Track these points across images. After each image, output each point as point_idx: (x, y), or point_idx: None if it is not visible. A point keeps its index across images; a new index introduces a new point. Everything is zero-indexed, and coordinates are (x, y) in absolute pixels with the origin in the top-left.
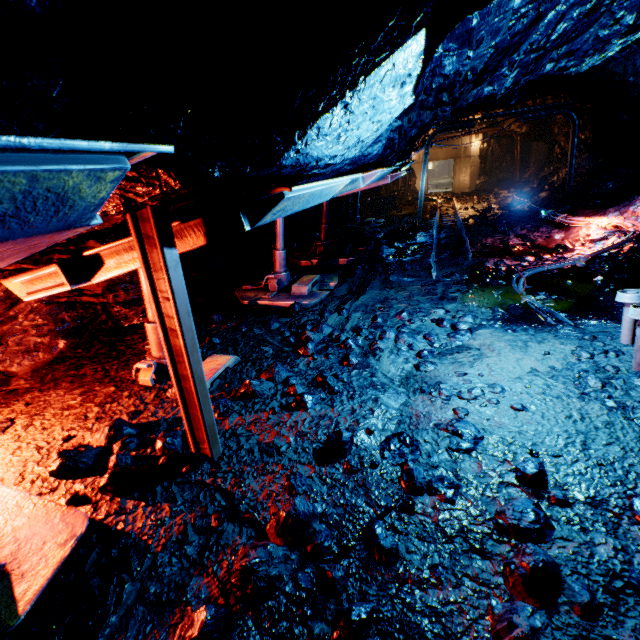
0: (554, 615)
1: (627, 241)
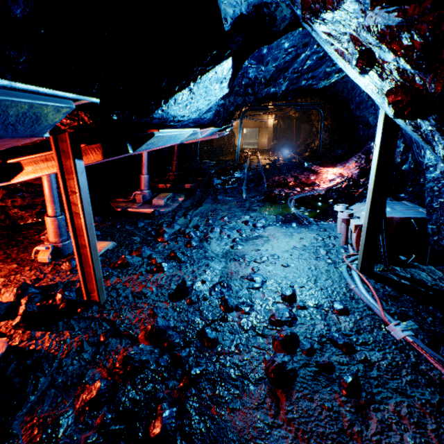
0: (294, 356)
1: (344, 181)
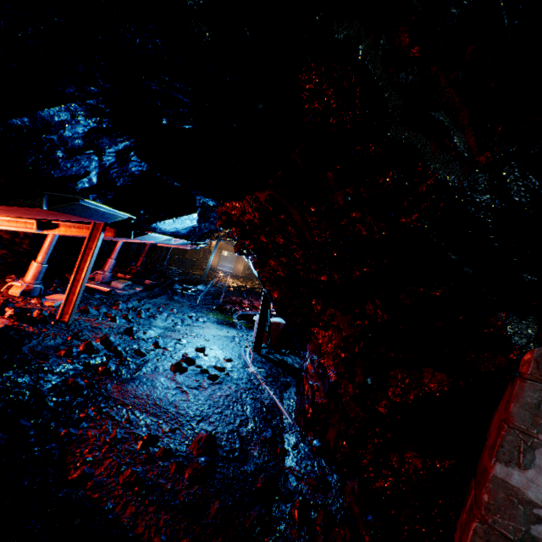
0: (190, 367)
1: None
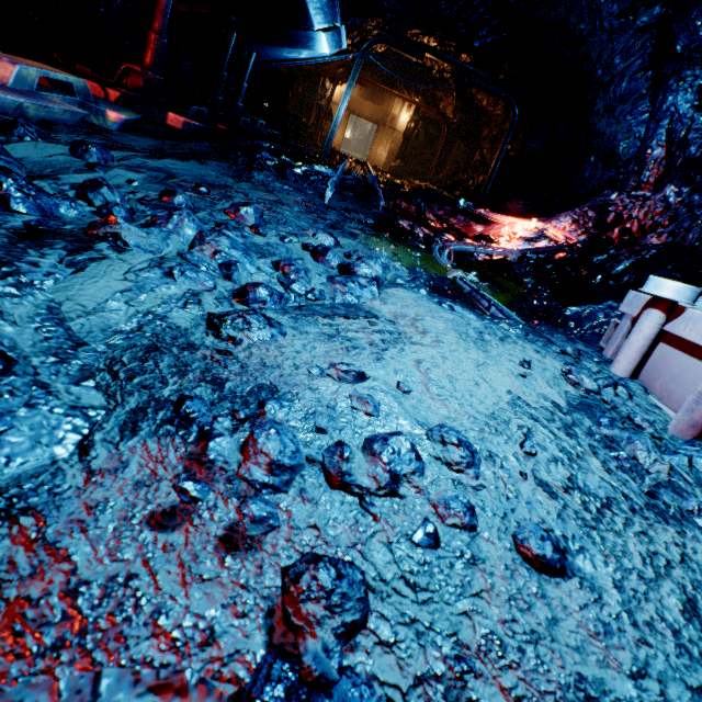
0: None
1: (561, 248)
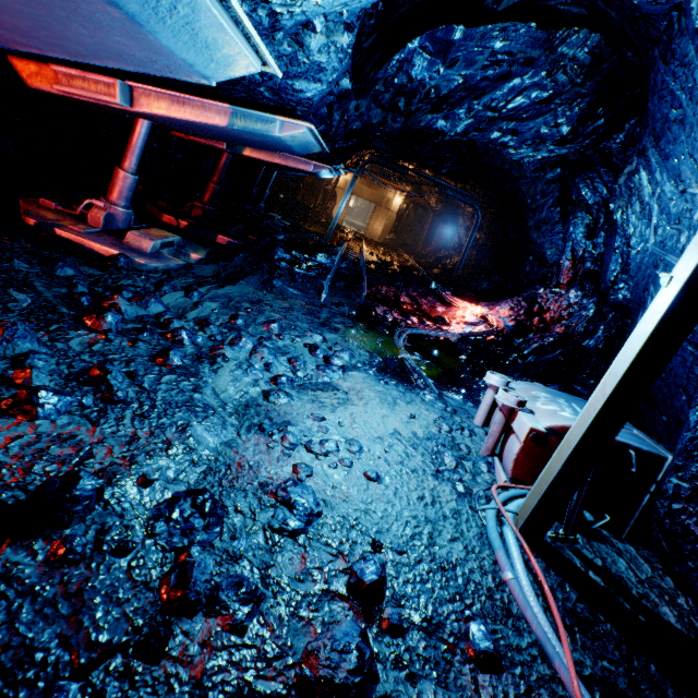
0: None
1: (491, 333)
